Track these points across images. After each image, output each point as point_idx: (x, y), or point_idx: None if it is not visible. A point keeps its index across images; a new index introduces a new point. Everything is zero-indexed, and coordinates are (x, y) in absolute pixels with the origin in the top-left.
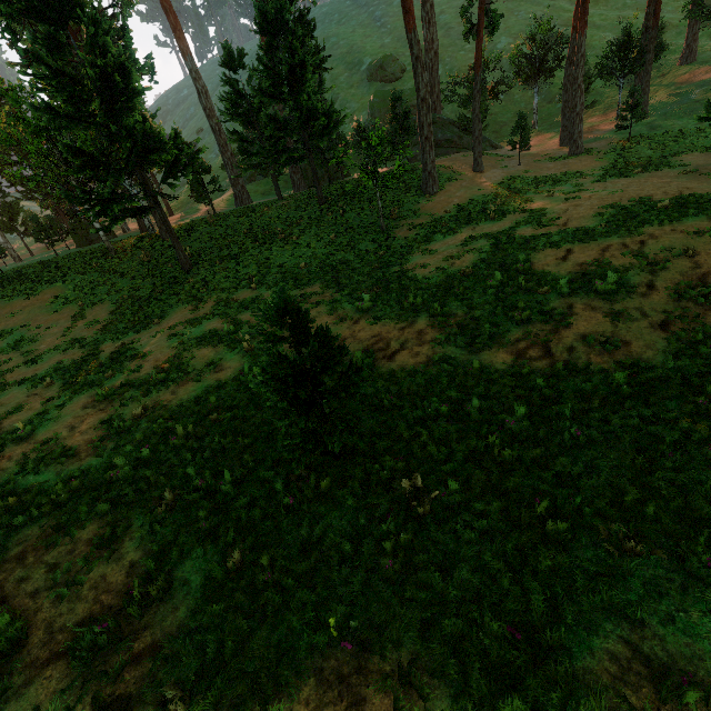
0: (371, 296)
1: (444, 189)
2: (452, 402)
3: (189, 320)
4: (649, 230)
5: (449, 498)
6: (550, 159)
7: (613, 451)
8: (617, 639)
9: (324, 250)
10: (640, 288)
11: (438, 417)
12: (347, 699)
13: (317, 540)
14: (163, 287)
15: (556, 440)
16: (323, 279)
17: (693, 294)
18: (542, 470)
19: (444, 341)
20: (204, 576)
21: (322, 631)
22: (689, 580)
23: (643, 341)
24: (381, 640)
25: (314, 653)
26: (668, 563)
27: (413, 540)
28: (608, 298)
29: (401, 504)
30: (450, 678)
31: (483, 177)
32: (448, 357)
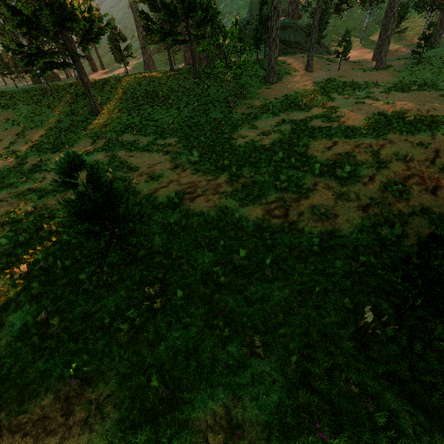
0: (202, 153)
1: (281, 81)
2: (212, 238)
3: (86, 150)
4: (391, 137)
5: (175, 301)
6: (361, 69)
7: (286, 288)
8: (222, 404)
9: (188, 114)
10: (365, 178)
11: (199, 246)
12: (64, 410)
13: (92, 313)
14: (78, 123)
15: (256, 275)
16: (180, 135)
17: (394, 189)
18: (238, 293)
19: (229, 194)
20: (23, 323)
21: (69, 369)
22: (280, 377)
23: (347, 216)
24: (97, 380)
25: (60, 381)
26: (274, 365)
27: (145, 323)
28: (341, 182)
29: (149, 299)
30: (120, 410)
31: (310, 75)
32: (225, 206)
